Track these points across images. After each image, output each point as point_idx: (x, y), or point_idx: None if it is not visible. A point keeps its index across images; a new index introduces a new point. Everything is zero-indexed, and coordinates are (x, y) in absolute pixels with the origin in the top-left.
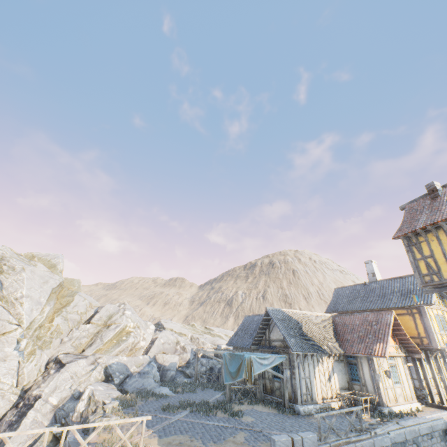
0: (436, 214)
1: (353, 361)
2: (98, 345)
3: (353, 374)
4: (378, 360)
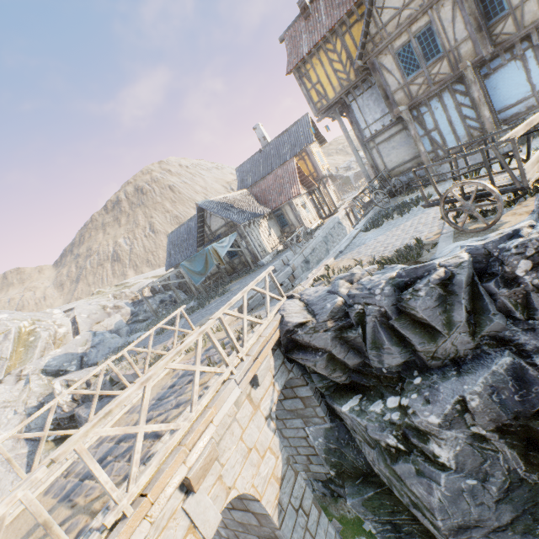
0: (315, 34)
1: (280, 213)
2: (2, 365)
3: (282, 222)
4: (295, 202)
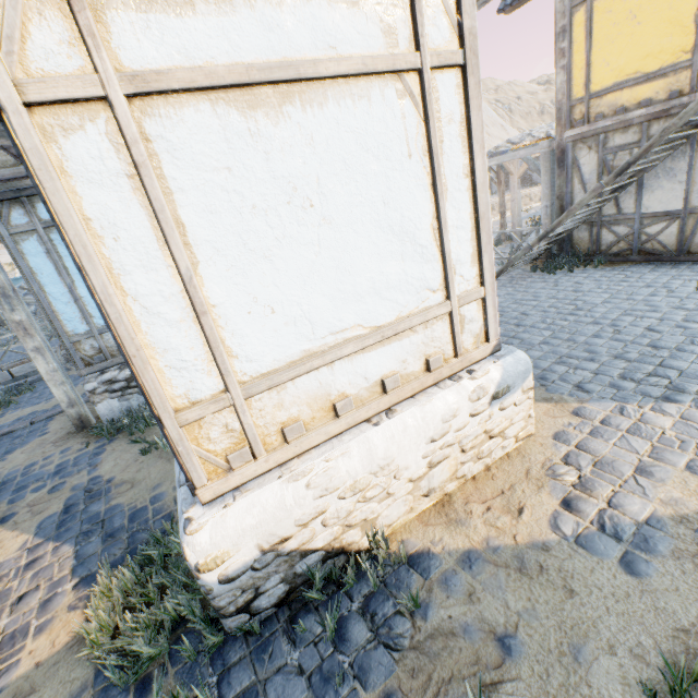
0: None
1: None
2: None
3: None
4: None
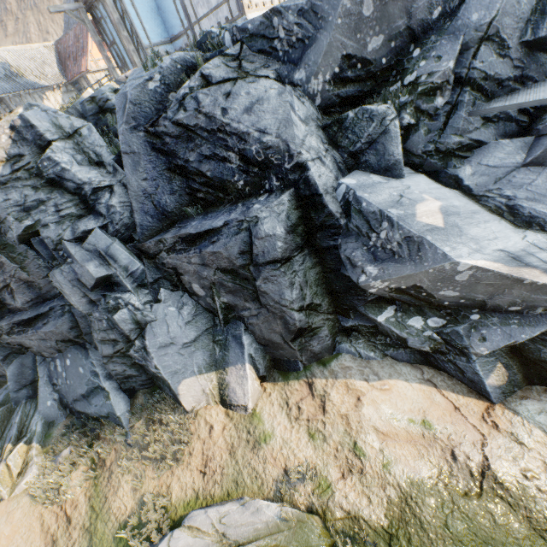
0: None
1: (79, 87)
2: None
3: None
4: (95, 77)
